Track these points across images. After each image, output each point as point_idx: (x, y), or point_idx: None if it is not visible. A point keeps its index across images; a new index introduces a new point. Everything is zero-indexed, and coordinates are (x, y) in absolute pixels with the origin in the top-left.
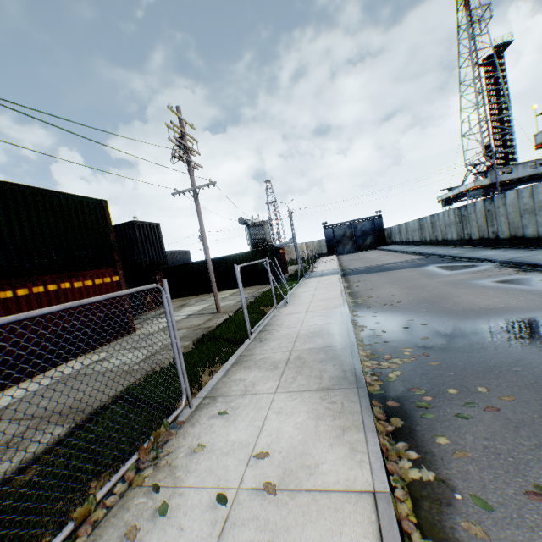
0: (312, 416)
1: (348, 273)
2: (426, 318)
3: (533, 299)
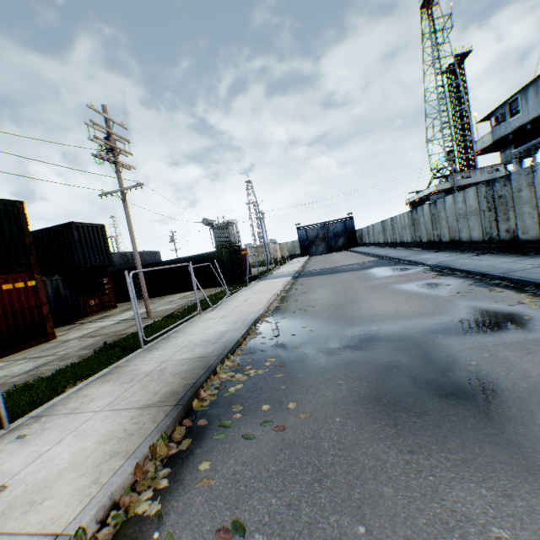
0: (102, 439)
1: (301, 276)
2: (320, 324)
3: (423, 305)
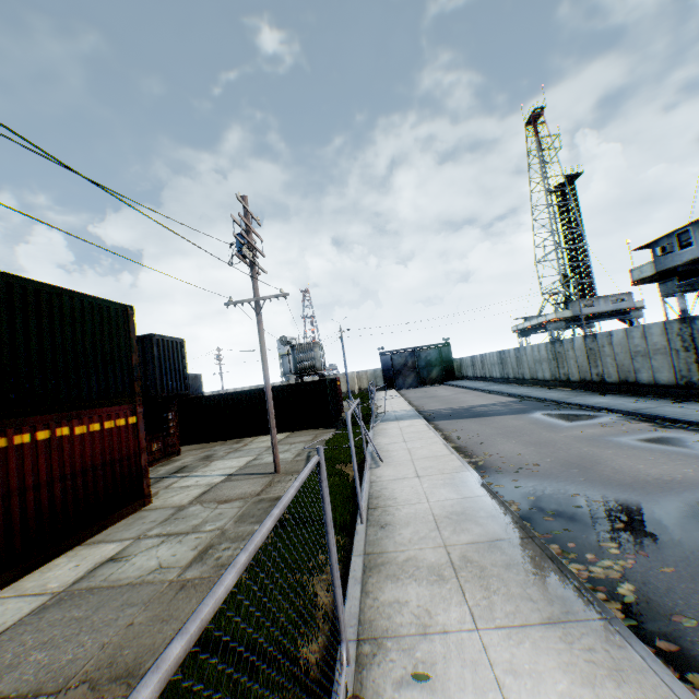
0: (576, 677)
1: (431, 418)
2: (594, 491)
3: None
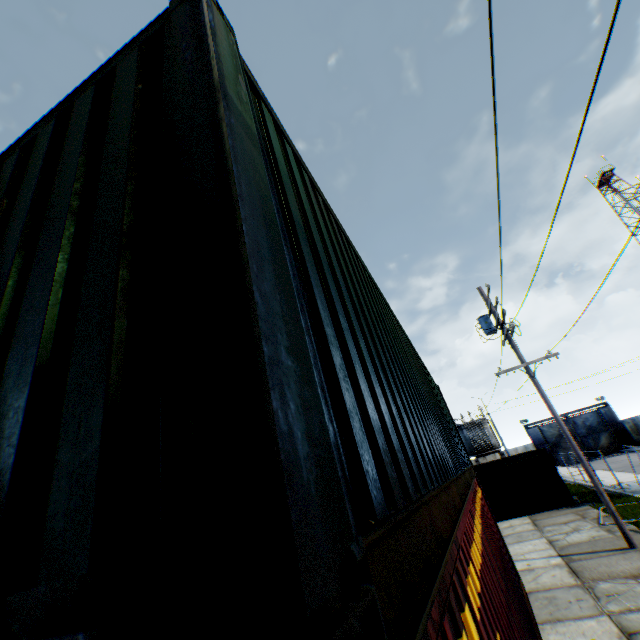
0: None
1: None
2: None
3: None
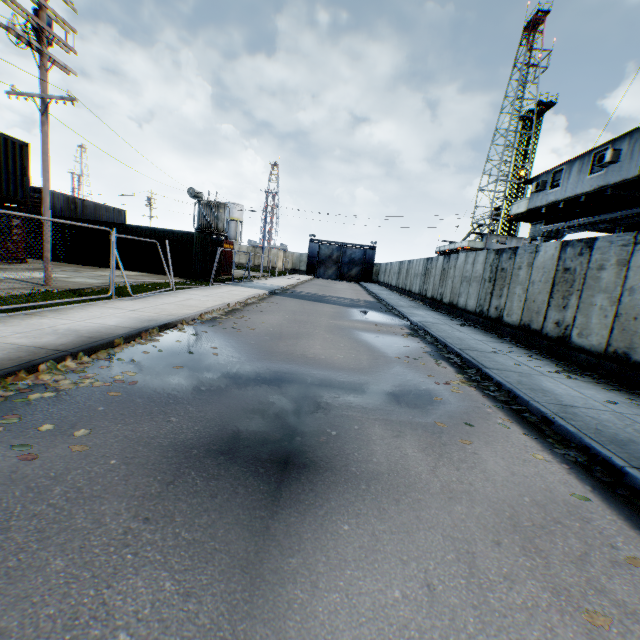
0: None
1: (281, 293)
2: (234, 349)
3: (360, 359)
